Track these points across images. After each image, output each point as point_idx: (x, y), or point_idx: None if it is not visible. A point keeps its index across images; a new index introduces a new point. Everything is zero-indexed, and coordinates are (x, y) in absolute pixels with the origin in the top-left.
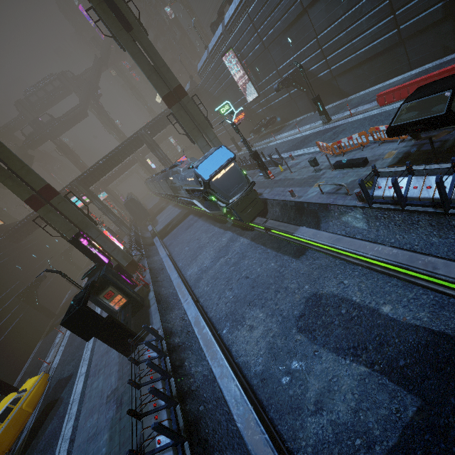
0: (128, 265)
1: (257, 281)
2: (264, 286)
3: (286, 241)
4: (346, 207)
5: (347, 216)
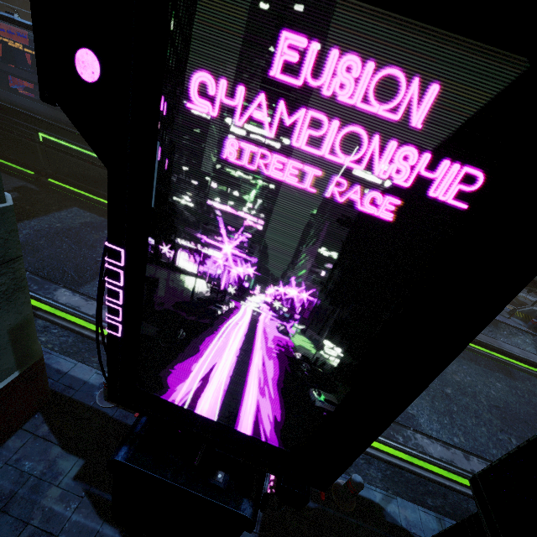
0: (9, 387)
1: (519, 412)
2: (535, 418)
3: (470, 351)
4: (518, 330)
5: (517, 338)
